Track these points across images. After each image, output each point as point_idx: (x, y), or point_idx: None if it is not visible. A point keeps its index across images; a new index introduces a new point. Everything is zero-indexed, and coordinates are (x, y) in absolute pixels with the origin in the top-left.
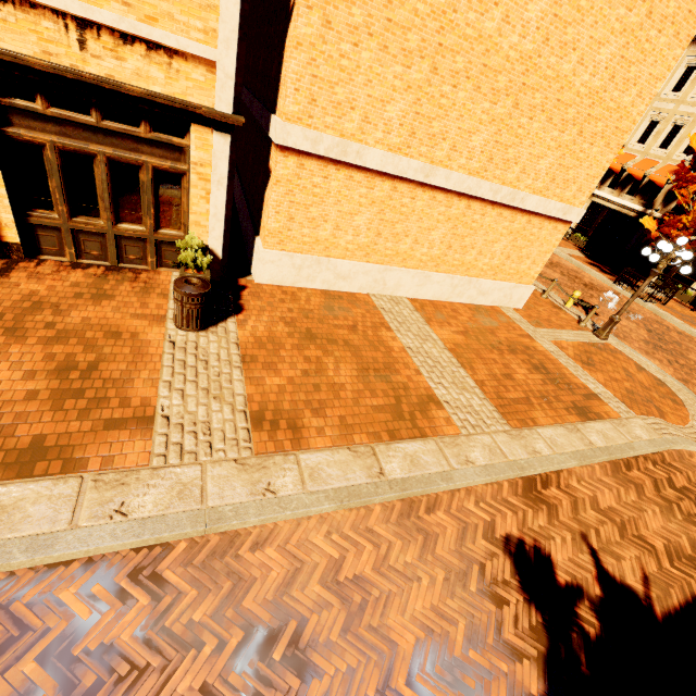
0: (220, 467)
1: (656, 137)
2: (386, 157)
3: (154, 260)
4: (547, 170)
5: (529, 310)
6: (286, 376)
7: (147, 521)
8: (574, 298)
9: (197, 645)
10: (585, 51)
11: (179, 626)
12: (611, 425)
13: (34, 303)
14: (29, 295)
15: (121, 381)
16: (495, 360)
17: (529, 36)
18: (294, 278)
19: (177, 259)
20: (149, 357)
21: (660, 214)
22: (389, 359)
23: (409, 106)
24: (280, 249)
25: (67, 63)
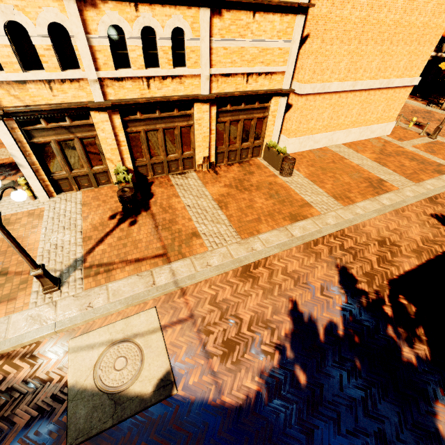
0: (338, 211)
1: None
2: (339, 84)
3: (251, 155)
4: (403, 65)
5: (393, 134)
6: (329, 184)
7: (335, 224)
8: (414, 122)
9: (369, 245)
10: (421, 8)
11: (362, 242)
12: None
13: (237, 180)
14: (233, 178)
15: (288, 196)
16: (393, 160)
17: (397, 13)
18: (298, 148)
19: (258, 152)
20: (286, 188)
21: None
22: (355, 170)
23: (348, 60)
24: (294, 137)
25: (241, 90)
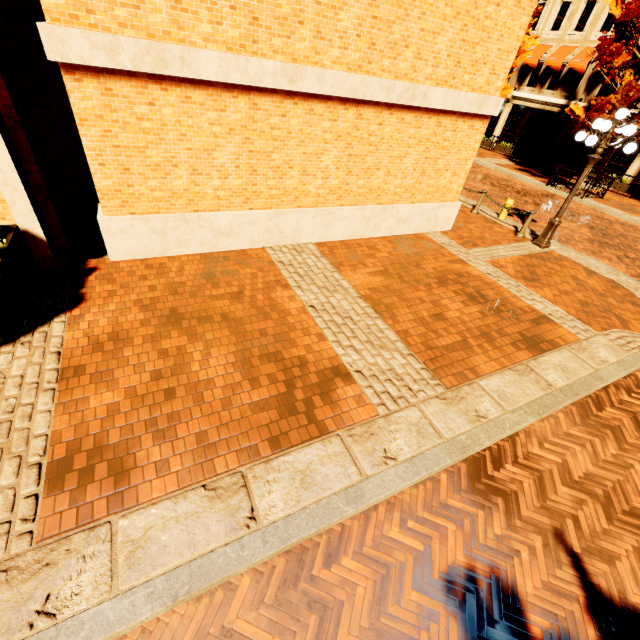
0: None
1: (570, 20)
2: (226, 60)
3: None
4: (448, 50)
5: (459, 230)
6: (126, 387)
7: None
8: (507, 207)
9: None
10: None
11: None
12: (570, 353)
13: None
14: None
15: None
16: (422, 299)
17: None
18: (161, 247)
19: None
20: None
21: (585, 104)
22: (284, 327)
23: None
24: (127, 213)
25: None
